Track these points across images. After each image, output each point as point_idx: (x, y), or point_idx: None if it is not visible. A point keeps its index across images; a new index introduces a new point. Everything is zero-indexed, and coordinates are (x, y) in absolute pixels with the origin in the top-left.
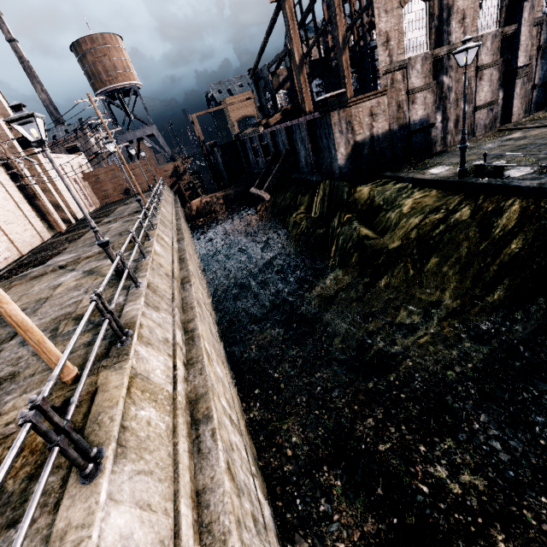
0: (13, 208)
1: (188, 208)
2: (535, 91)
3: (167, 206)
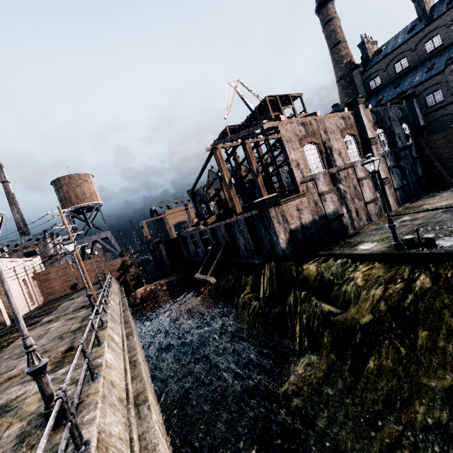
0: None
1: (133, 296)
2: (397, 191)
3: (115, 298)
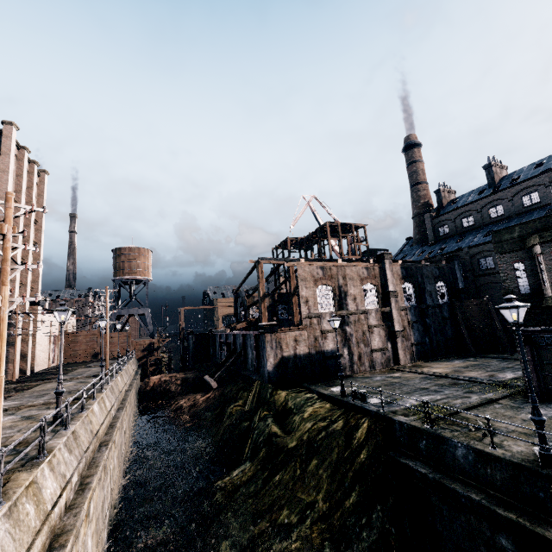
0: None
1: (145, 382)
2: (414, 347)
3: (124, 376)
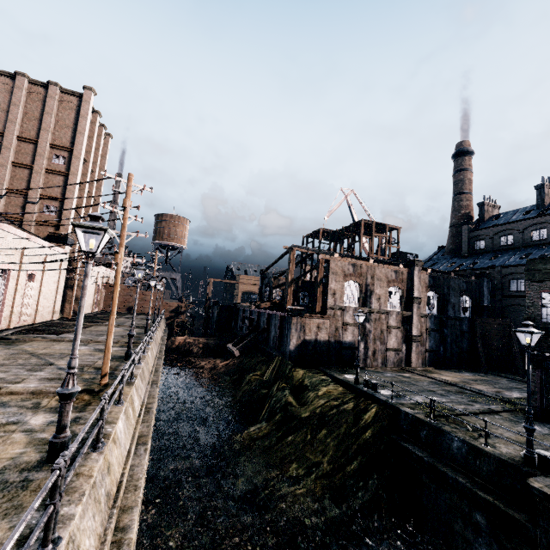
0: (54, 289)
1: (172, 340)
2: (427, 353)
3: (160, 331)
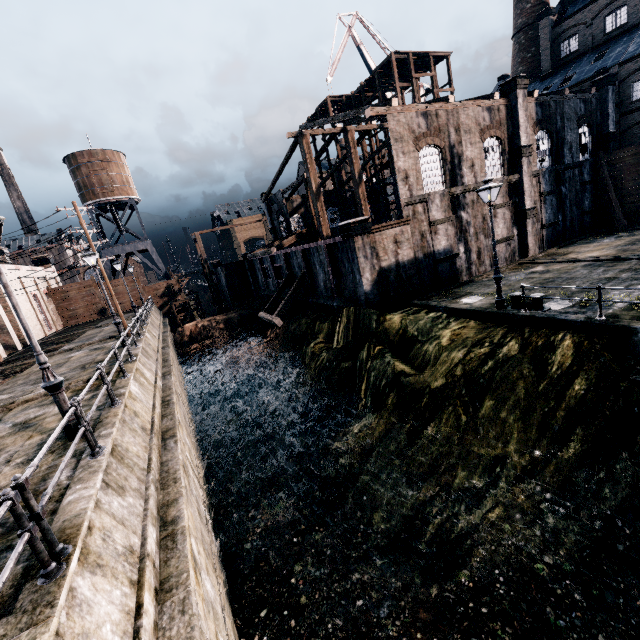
0: None
1: (179, 332)
2: (544, 230)
3: (153, 330)
